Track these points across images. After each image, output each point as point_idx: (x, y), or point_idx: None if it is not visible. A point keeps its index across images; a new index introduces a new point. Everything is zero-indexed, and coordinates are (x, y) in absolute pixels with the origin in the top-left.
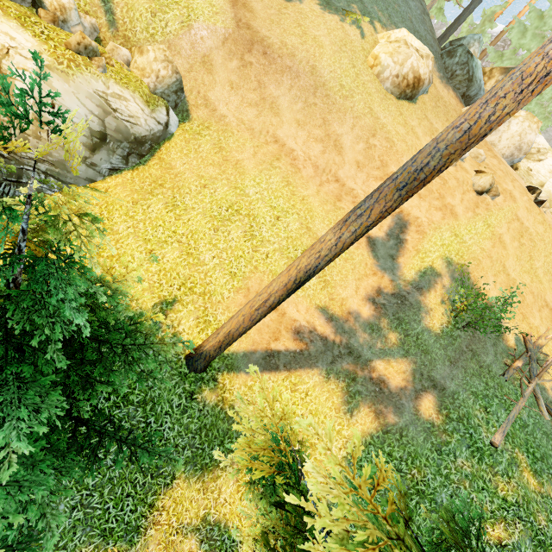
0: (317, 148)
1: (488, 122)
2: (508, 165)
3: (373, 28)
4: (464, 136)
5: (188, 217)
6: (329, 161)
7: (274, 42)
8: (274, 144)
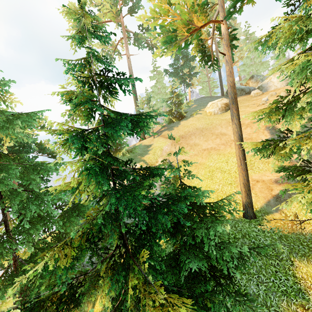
0: (218, 140)
1: (231, 82)
2: (288, 85)
3: (201, 111)
4: (231, 87)
5: (200, 185)
6: (225, 139)
7: (182, 134)
8: (205, 151)
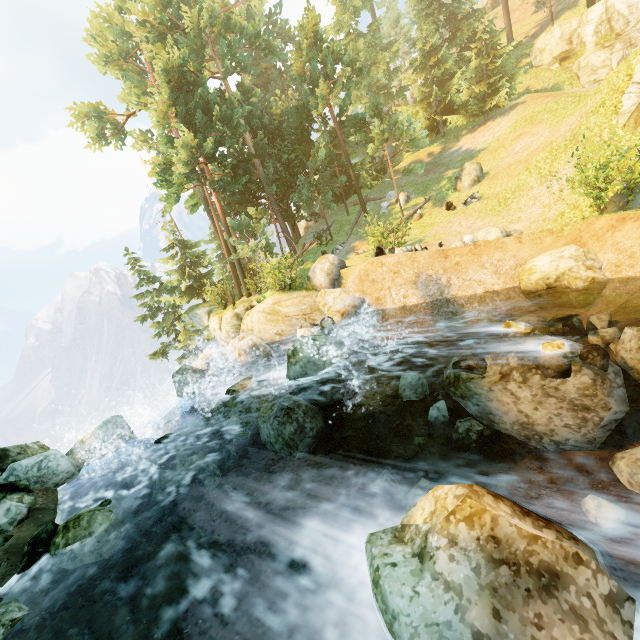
0: None
1: None
2: None
3: None
4: None
5: None
6: None
7: None
8: None
